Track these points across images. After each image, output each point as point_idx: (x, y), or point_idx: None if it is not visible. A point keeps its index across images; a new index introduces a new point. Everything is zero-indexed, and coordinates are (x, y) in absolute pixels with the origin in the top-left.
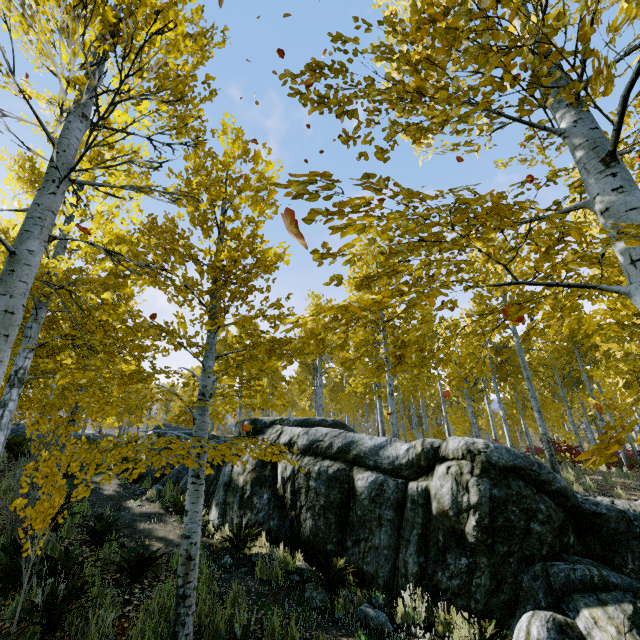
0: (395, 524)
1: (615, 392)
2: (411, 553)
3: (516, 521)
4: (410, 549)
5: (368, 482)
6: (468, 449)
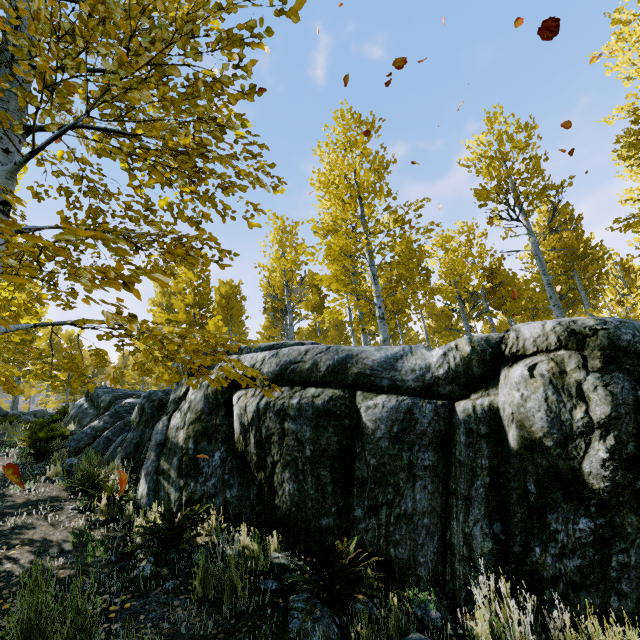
0: (438, 473)
1: (634, 300)
2: (476, 519)
3: None
4: (473, 513)
5: (385, 411)
6: (569, 330)
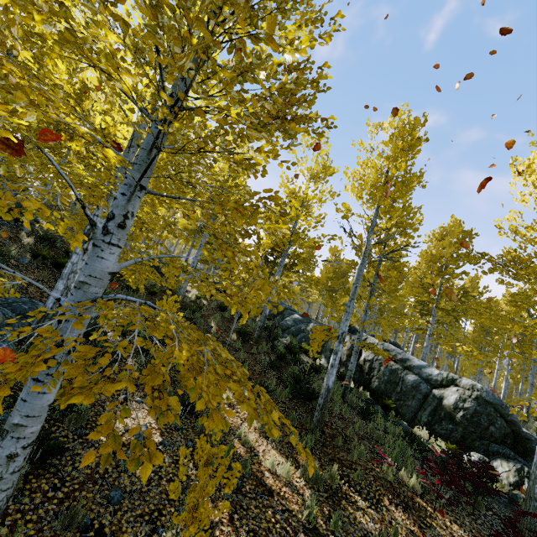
0: (421, 401)
1: None
2: (425, 414)
3: (483, 422)
4: (425, 412)
5: (413, 379)
6: (472, 386)
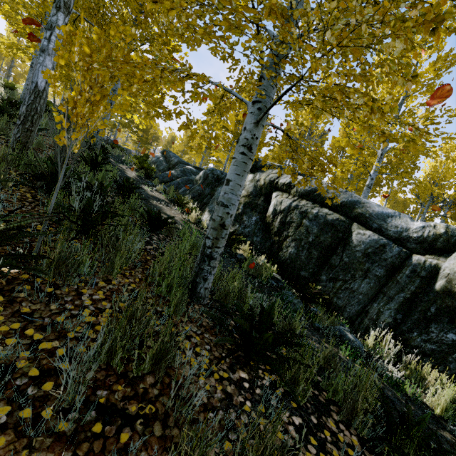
0: (380, 281)
1: None
2: (390, 308)
3: None
4: (390, 305)
5: (369, 239)
6: None
